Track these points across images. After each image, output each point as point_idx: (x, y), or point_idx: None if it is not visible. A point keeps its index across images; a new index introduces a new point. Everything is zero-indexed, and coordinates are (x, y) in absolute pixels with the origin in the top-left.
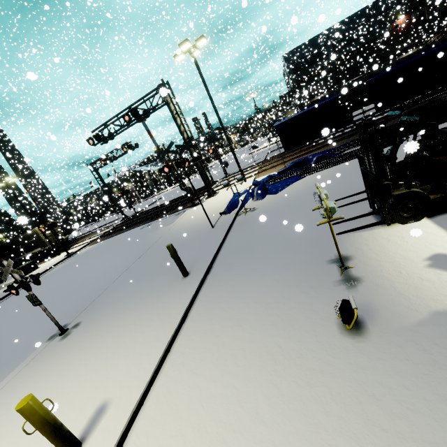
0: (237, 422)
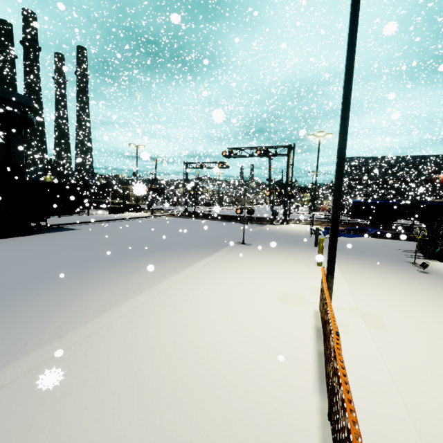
0: (386, 274)
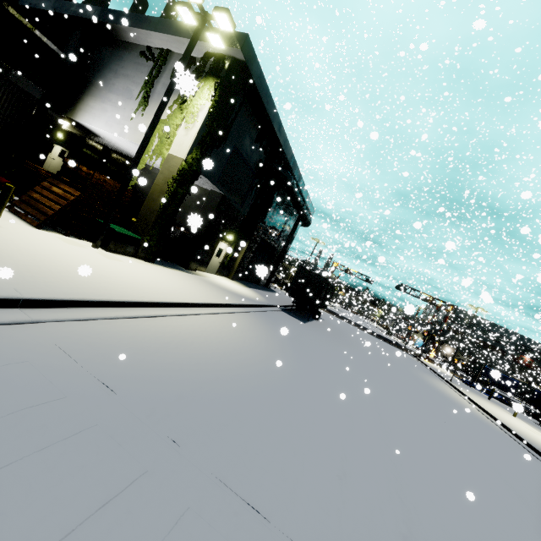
0: None
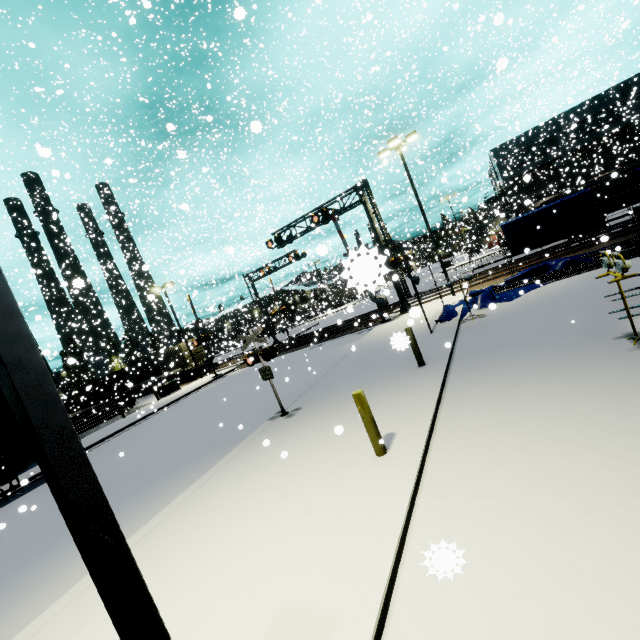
0: (550, 425)
